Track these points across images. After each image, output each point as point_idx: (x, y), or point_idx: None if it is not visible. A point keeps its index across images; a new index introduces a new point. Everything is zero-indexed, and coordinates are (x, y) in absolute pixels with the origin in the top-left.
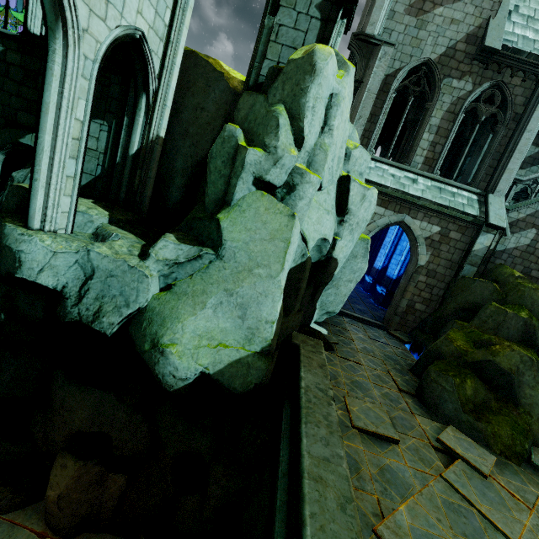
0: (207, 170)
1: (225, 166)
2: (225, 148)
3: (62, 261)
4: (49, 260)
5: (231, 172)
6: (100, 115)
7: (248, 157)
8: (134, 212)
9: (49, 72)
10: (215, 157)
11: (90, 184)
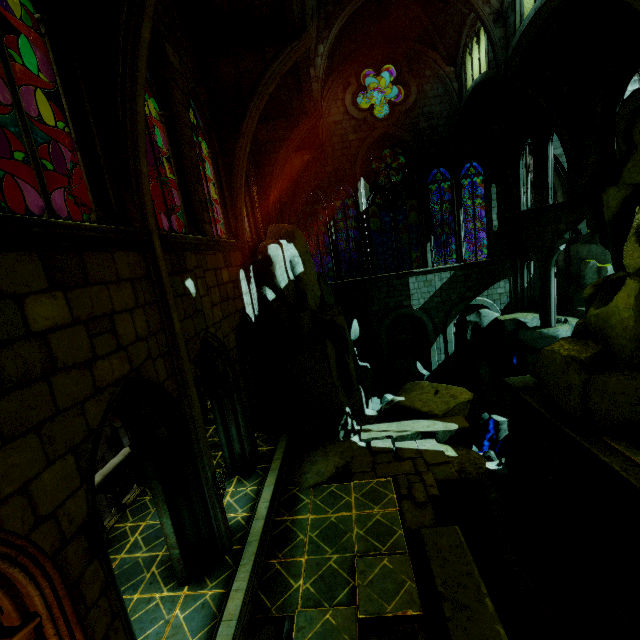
0: (582, 279)
1: (593, 275)
2: (592, 269)
3: (568, 332)
4: (566, 334)
5: (598, 276)
6: (503, 278)
7: (608, 270)
8: (531, 309)
9: (551, 277)
10: (587, 274)
11: (505, 307)
